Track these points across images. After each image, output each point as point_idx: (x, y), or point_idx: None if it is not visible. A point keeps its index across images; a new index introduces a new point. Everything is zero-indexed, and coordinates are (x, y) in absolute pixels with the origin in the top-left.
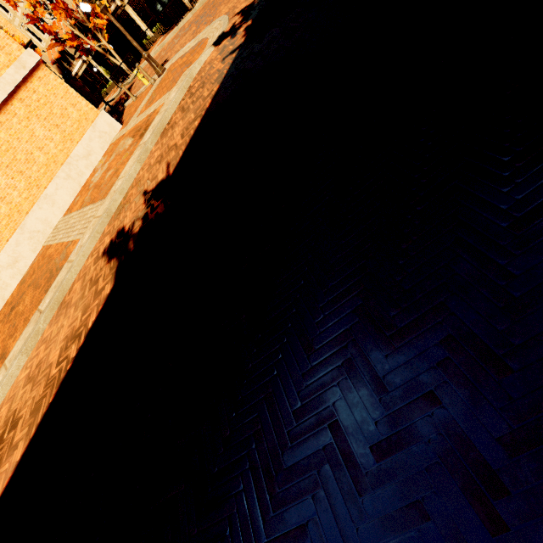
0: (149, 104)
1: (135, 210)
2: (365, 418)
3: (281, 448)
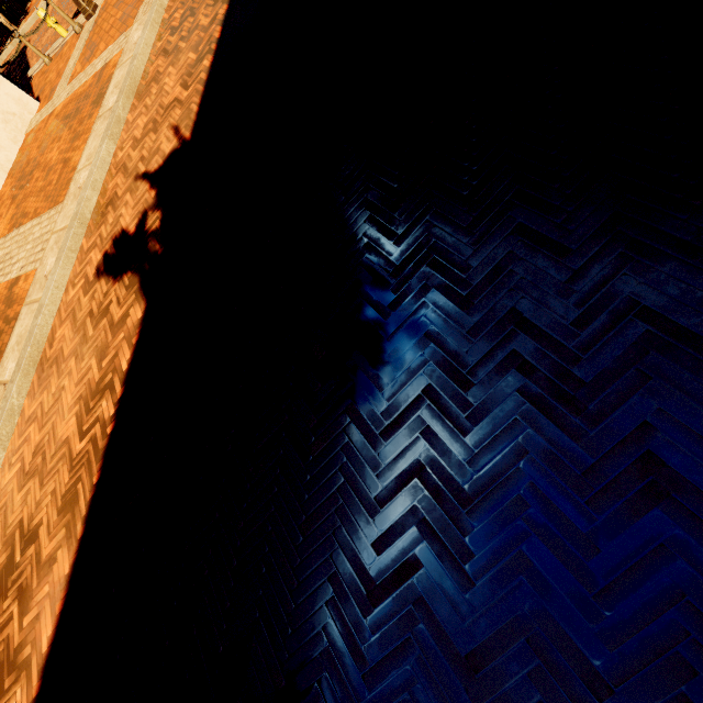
0: (88, 60)
1: (136, 203)
2: (684, 290)
3: (569, 366)
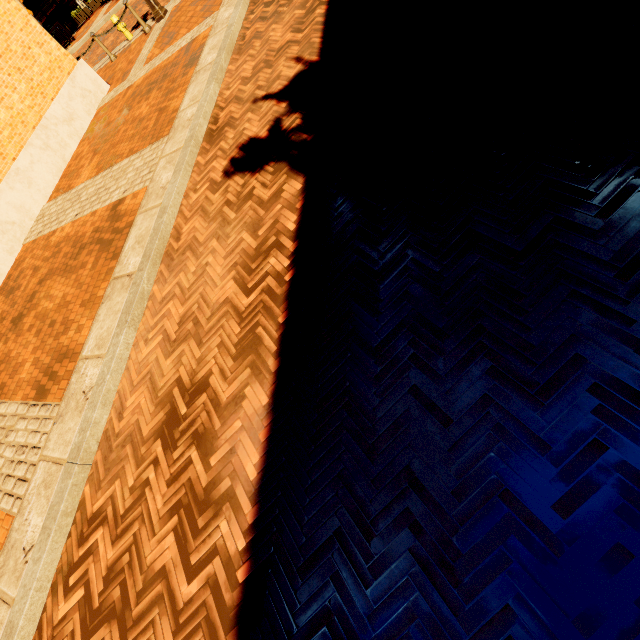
0: (166, 44)
1: (263, 116)
2: None
3: None
